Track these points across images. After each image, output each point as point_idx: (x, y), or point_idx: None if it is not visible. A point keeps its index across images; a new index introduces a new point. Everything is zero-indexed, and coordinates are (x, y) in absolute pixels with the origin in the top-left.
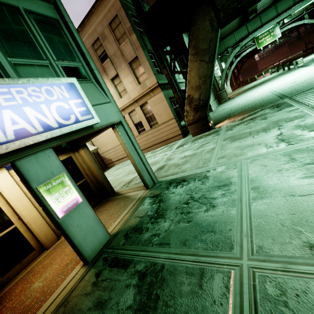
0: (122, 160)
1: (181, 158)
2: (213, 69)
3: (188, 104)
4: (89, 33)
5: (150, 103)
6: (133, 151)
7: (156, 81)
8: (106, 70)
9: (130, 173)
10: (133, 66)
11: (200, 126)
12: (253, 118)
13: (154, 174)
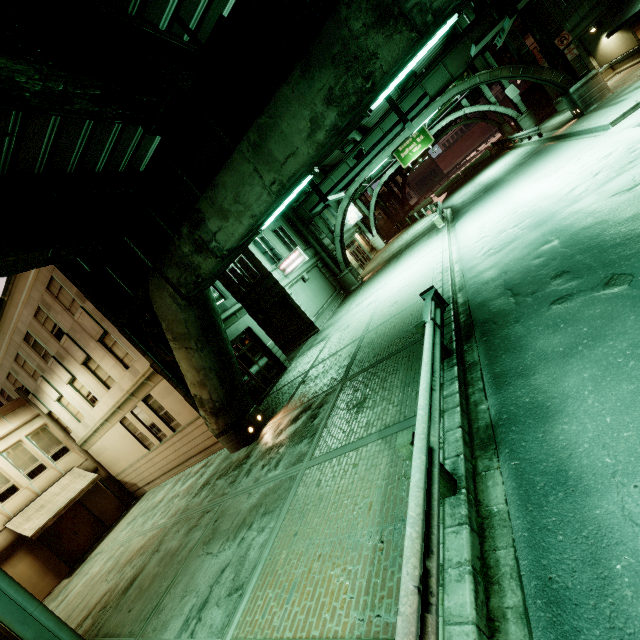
0: (154, 483)
1: (163, 555)
2: (221, 346)
3: (200, 406)
4: (22, 301)
5: (156, 395)
6: (23, 621)
7: (149, 365)
8: (69, 351)
9: (116, 568)
10: (108, 343)
11: (233, 438)
12: (283, 443)
13: (83, 638)
